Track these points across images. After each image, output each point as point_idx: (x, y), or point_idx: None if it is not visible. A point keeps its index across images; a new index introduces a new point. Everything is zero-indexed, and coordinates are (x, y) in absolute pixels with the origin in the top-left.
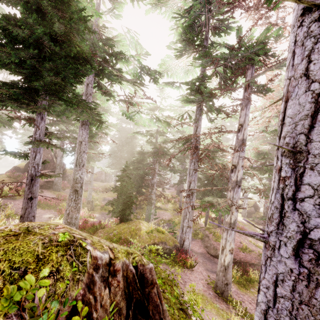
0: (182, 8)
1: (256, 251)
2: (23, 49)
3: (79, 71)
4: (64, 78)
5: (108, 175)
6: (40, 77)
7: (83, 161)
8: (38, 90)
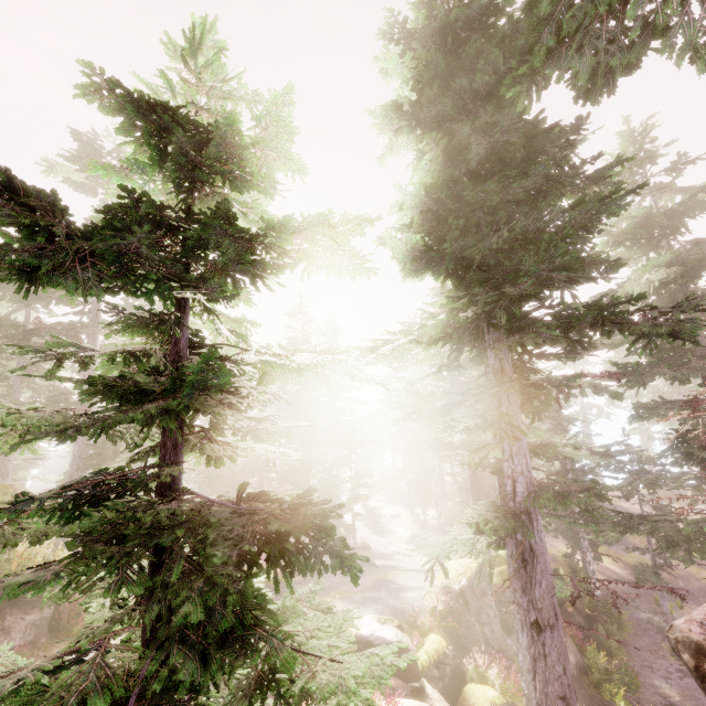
0: None
1: None
2: None
3: None
4: None
5: None
6: None
7: (8, 470)
8: None
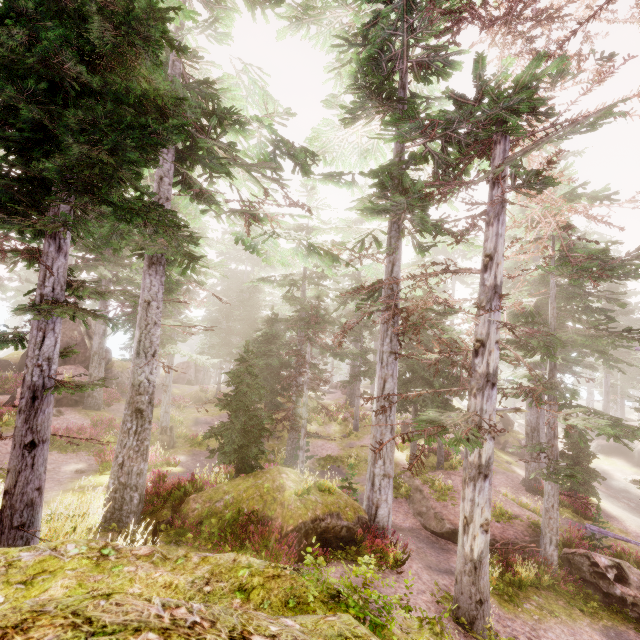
0: (350, 27)
1: (522, 516)
2: (11, 79)
3: (149, 134)
4: (114, 150)
5: (202, 370)
6: (53, 148)
7: (154, 344)
8: (49, 181)
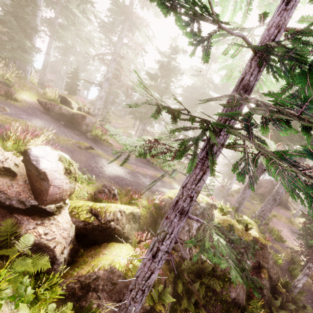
0: None
1: None
2: None
3: None
4: None
5: None
6: None
7: (49, 52)
8: None
